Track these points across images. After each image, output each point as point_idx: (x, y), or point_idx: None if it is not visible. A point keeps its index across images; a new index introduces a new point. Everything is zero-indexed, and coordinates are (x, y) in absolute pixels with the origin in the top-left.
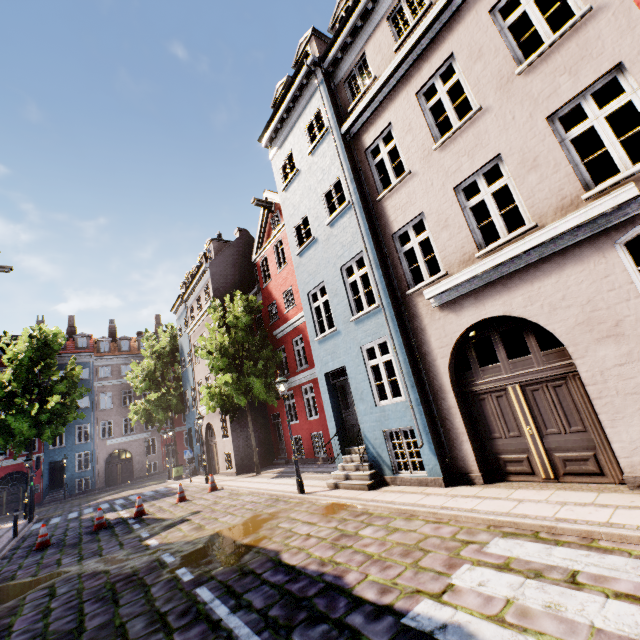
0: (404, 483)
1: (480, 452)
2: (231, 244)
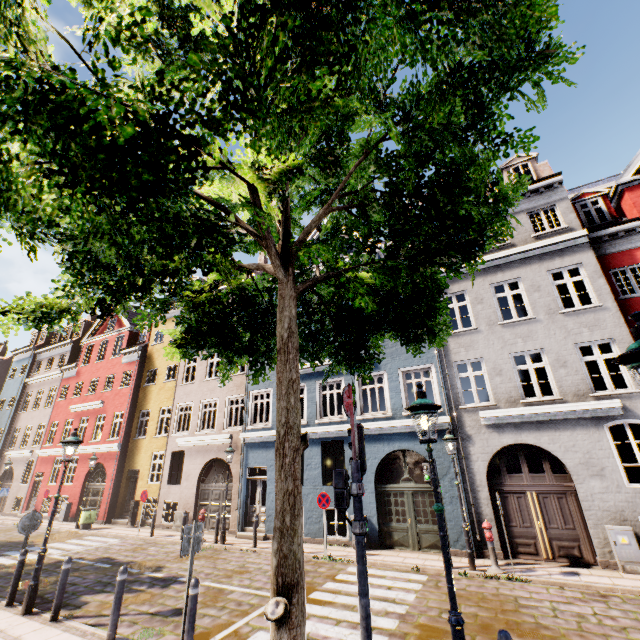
0: None
1: None
2: (2, 361)
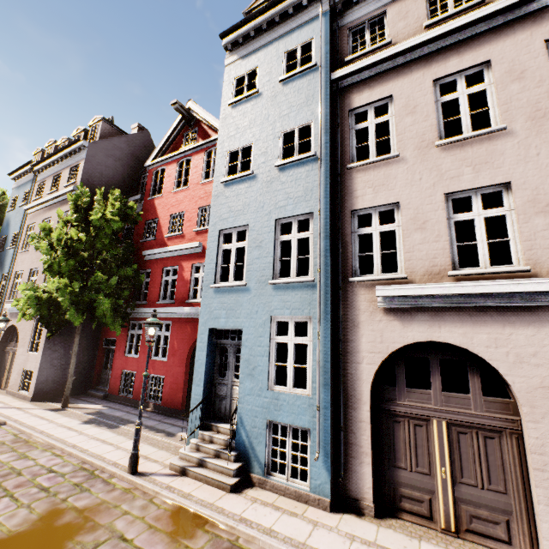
0: (276, 490)
1: (375, 477)
2: (125, 136)
